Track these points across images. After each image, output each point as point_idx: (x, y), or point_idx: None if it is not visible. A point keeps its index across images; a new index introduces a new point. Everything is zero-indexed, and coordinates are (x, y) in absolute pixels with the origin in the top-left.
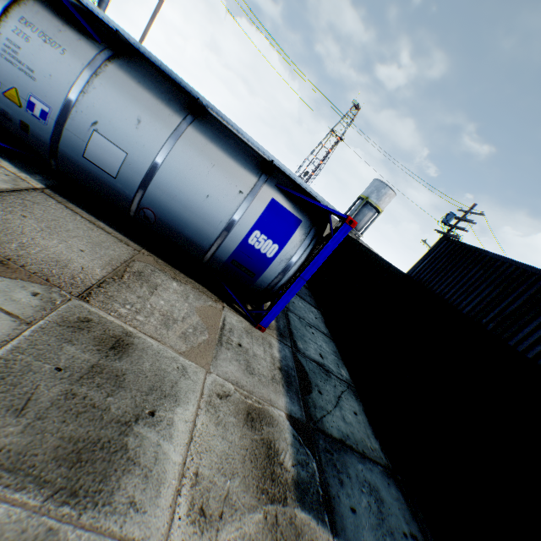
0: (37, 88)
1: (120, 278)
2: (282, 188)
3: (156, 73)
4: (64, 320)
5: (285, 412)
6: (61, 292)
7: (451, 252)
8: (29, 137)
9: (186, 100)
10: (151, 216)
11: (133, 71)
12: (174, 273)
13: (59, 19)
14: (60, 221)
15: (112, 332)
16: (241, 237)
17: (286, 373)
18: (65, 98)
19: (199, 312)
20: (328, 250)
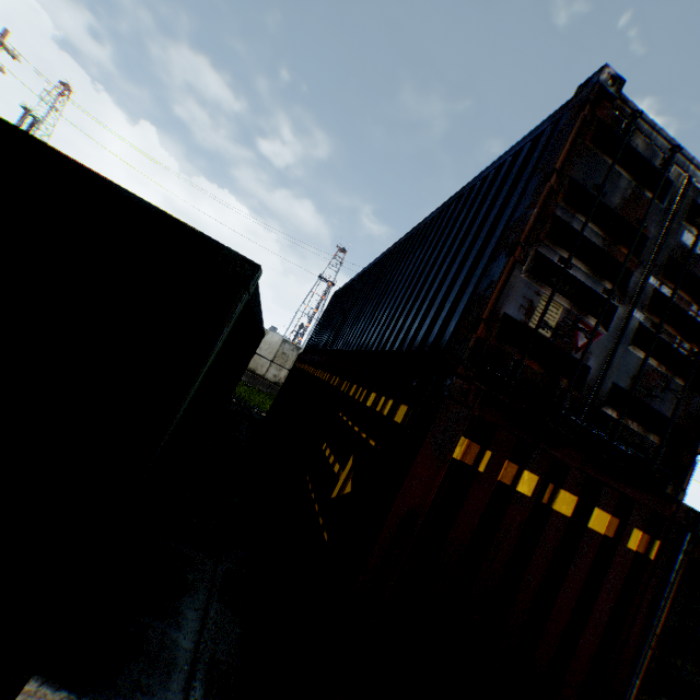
0: None
1: None
2: None
3: None
4: None
5: None
6: None
7: (334, 300)
8: None
9: None
10: None
11: None
12: None
13: None
14: None
15: None
16: None
17: None
18: None
19: None
20: None
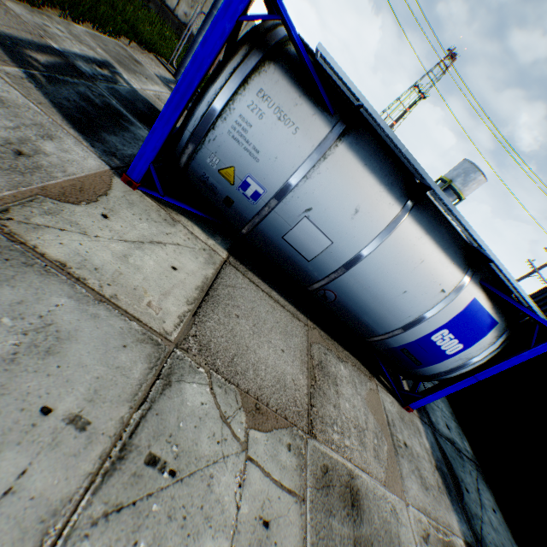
0: (257, 169)
1: (315, 382)
2: (486, 286)
3: (378, 145)
4: (316, 479)
5: (461, 537)
6: (298, 433)
7: None
8: (227, 209)
9: (404, 178)
10: (331, 297)
11: (360, 149)
12: (335, 348)
13: (296, 87)
14: (255, 309)
15: (343, 478)
16: (424, 333)
17: (441, 471)
18: (284, 181)
19: (368, 405)
20: (519, 359)
